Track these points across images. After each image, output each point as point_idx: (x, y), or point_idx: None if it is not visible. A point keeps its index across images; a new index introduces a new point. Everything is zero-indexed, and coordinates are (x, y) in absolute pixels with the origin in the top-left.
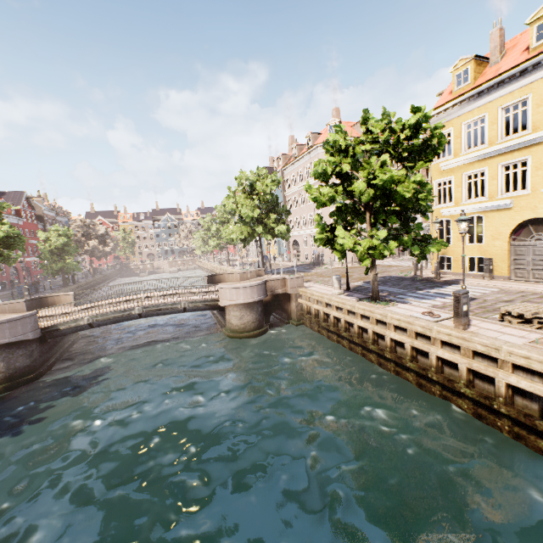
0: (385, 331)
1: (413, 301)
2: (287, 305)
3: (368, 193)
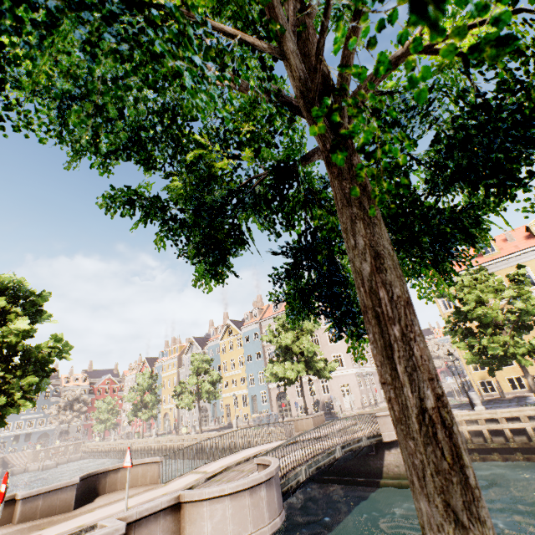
0: None
1: None
2: None
3: None
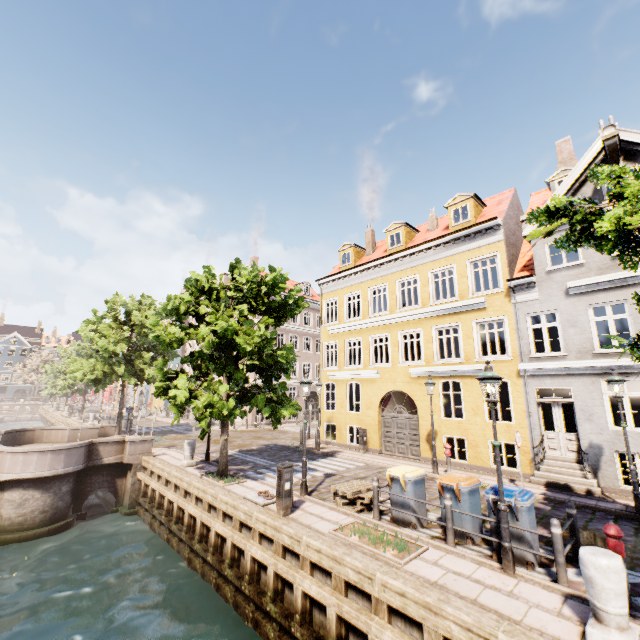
0: (212, 520)
1: (270, 477)
2: (120, 481)
3: (212, 339)
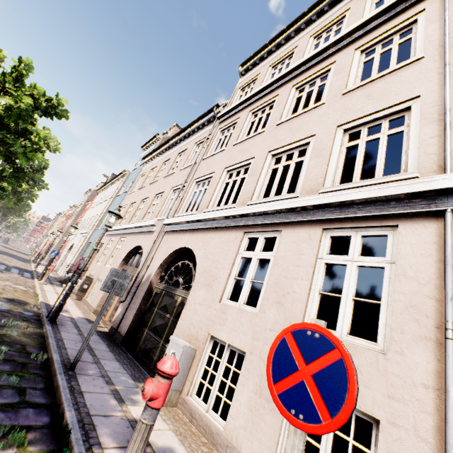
0: None
1: None
2: None
3: None
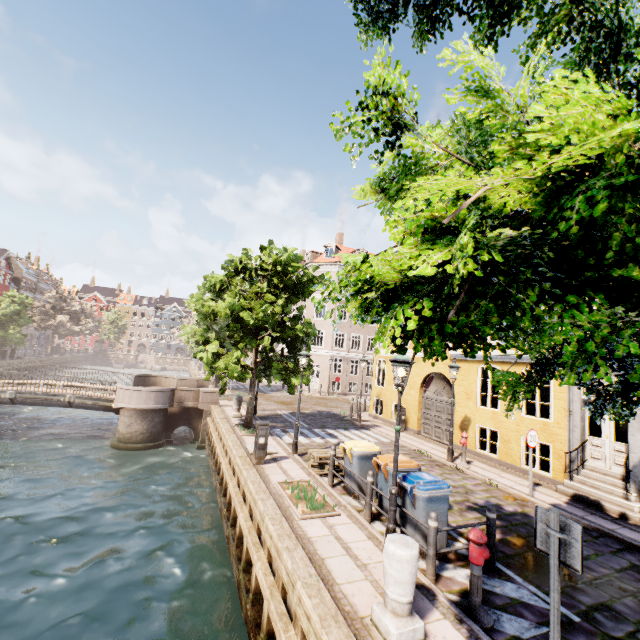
0: (222, 459)
1: (288, 436)
2: (197, 421)
3: (228, 313)
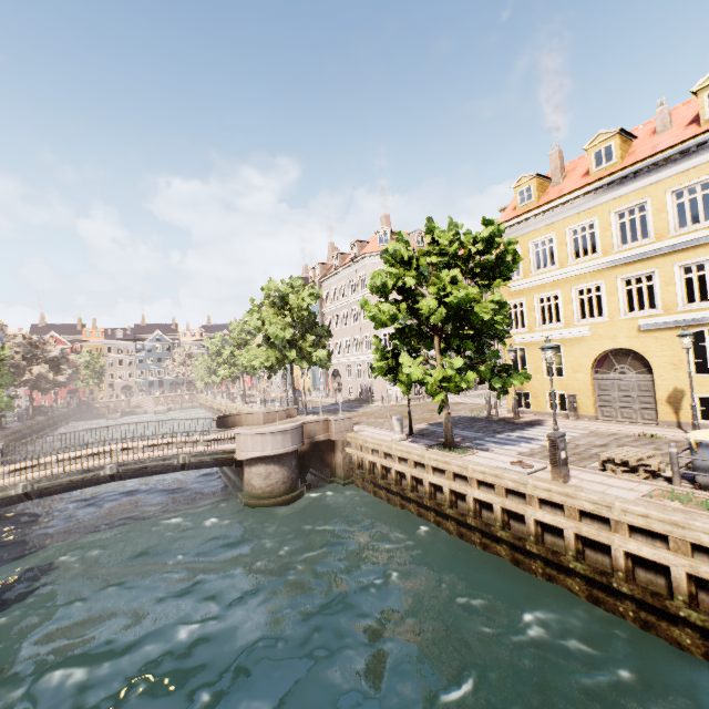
0: (467, 488)
1: (495, 448)
2: (330, 456)
3: (440, 312)
